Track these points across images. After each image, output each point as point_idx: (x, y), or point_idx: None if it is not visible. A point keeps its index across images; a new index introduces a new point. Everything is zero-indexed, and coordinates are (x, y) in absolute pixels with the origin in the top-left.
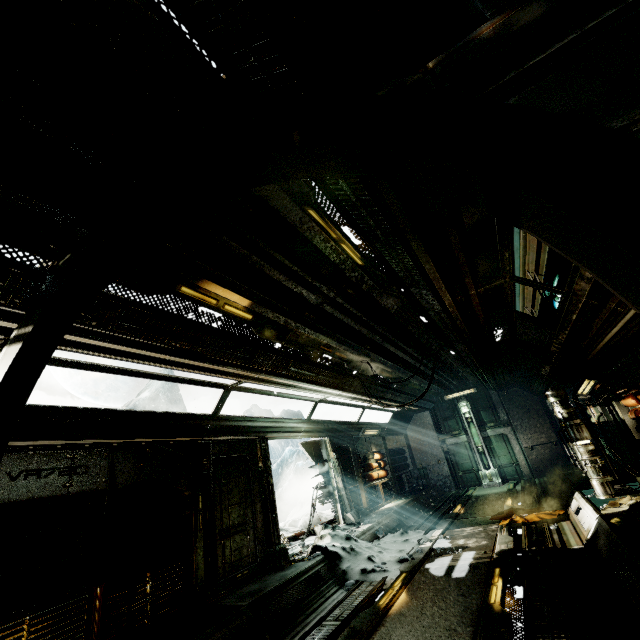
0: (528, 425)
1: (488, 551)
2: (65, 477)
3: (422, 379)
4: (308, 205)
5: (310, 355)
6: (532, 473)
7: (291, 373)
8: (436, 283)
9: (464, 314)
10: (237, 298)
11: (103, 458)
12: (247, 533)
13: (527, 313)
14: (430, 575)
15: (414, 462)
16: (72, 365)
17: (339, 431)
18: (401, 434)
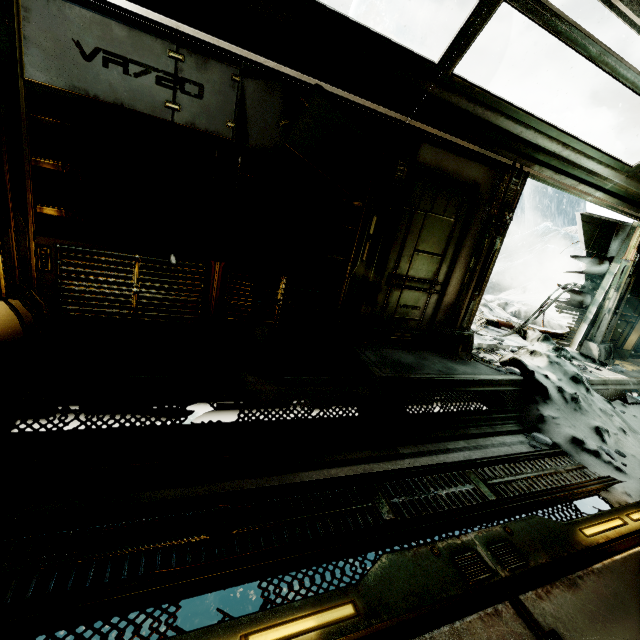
0: None
1: None
2: (167, 91)
3: None
4: None
5: None
6: None
7: None
8: None
9: None
10: None
11: (228, 83)
12: (427, 295)
13: None
14: None
15: None
16: None
17: None
18: None
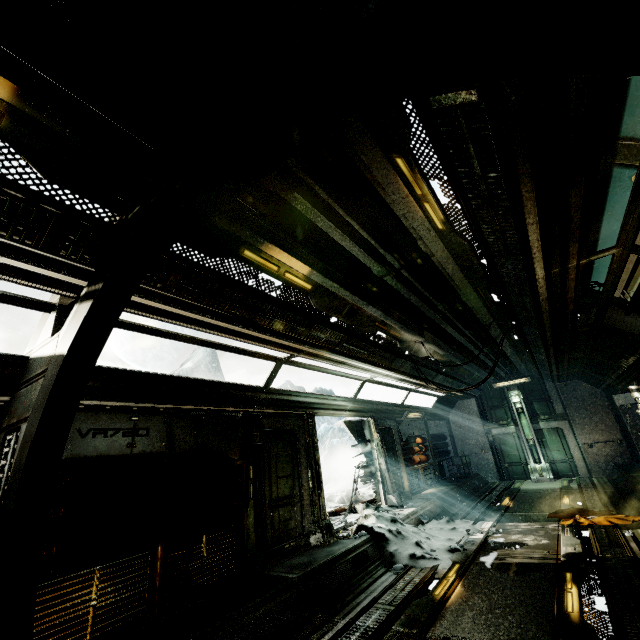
0: (588, 420)
1: (552, 552)
2: (129, 438)
3: (472, 364)
4: (398, 151)
5: (364, 332)
6: (589, 472)
7: (344, 349)
8: (534, 251)
9: (552, 291)
10: (298, 265)
11: (162, 422)
12: (294, 506)
13: (615, 295)
14: (487, 570)
15: (455, 449)
16: (135, 328)
17: (383, 412)
18: (443, 420)
